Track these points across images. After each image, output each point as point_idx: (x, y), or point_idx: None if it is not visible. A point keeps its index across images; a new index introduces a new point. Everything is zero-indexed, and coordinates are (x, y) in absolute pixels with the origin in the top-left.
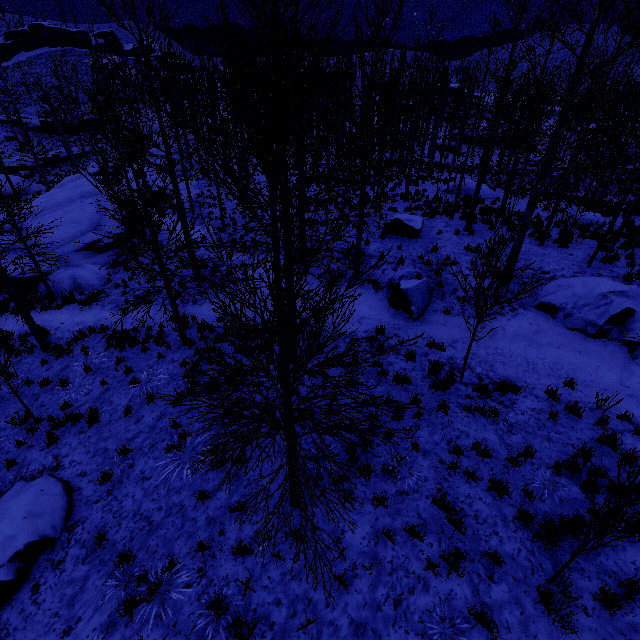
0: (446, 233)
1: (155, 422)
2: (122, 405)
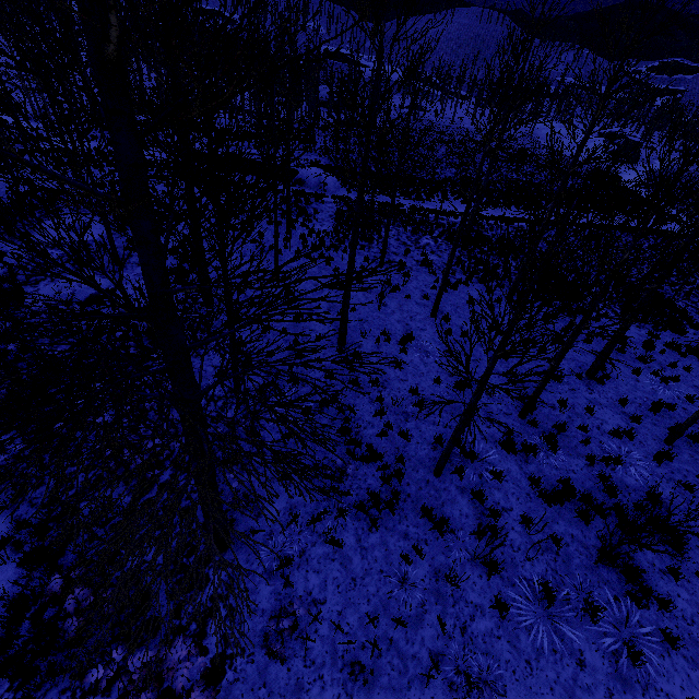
0: None
1: None
2: None
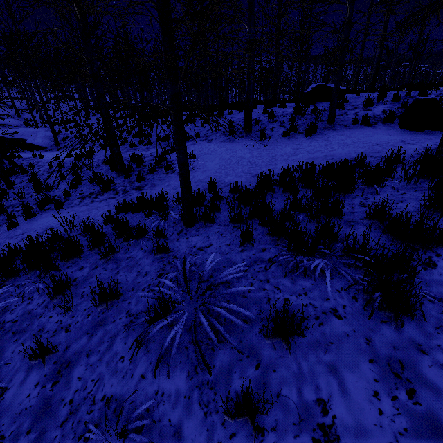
0: (362, 93)
1: (412, 407)
2: (174, 396)
